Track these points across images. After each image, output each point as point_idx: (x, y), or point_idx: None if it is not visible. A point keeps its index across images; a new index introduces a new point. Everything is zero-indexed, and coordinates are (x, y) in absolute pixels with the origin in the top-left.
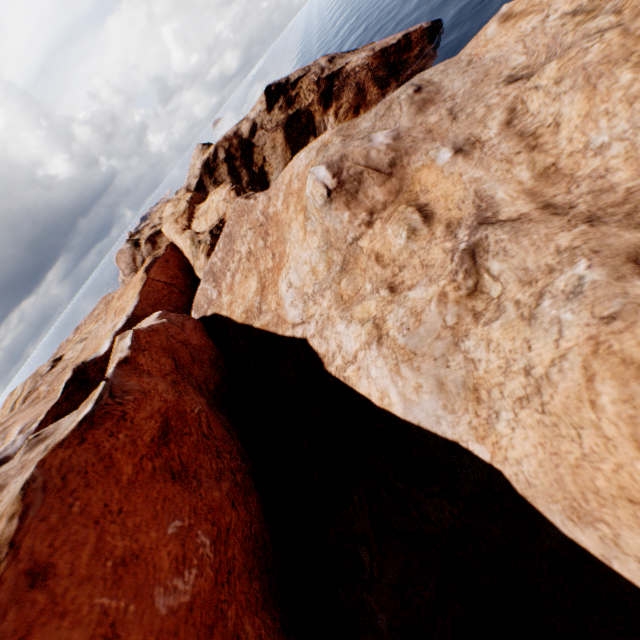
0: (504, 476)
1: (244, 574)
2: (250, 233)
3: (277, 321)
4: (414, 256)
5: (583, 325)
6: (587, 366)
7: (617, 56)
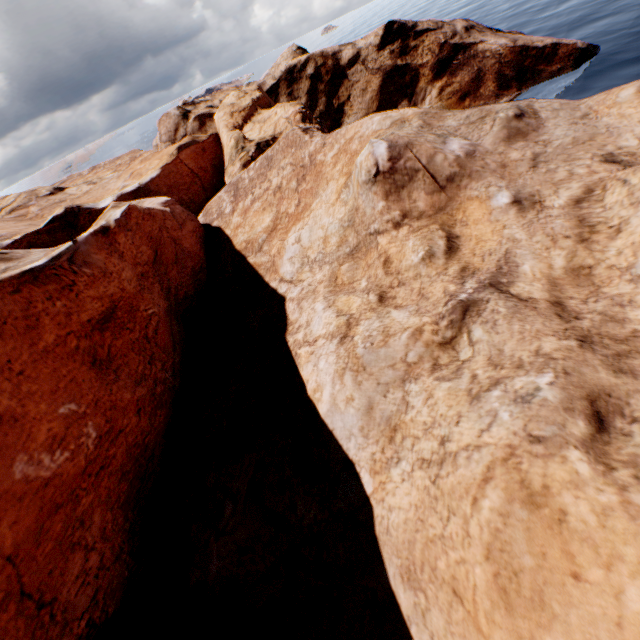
0: (373, 513)
1: (117, 474)
2: (289, 168)
3: (270, 267)
4: (418, 279)
5: (511, 431)
6: (491, 468)
7: None
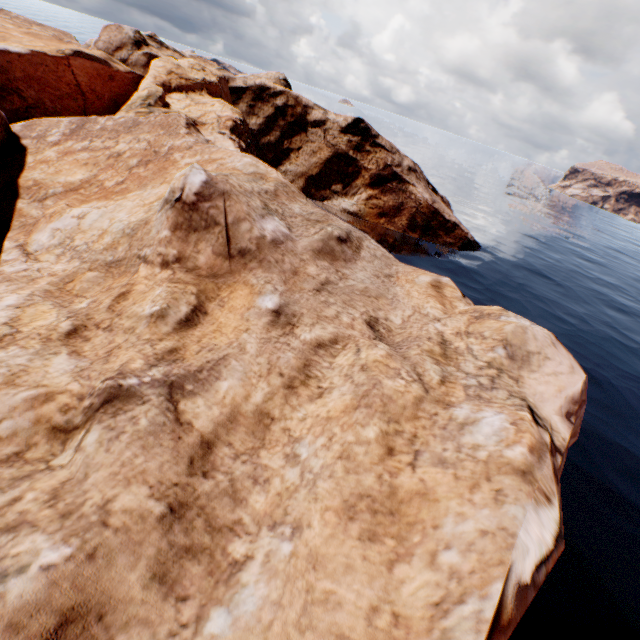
0: None
1: None
2: (144, 145)
3: (29, 224)
4: (128, 334)
5: None
6: None
7: (393, 409)
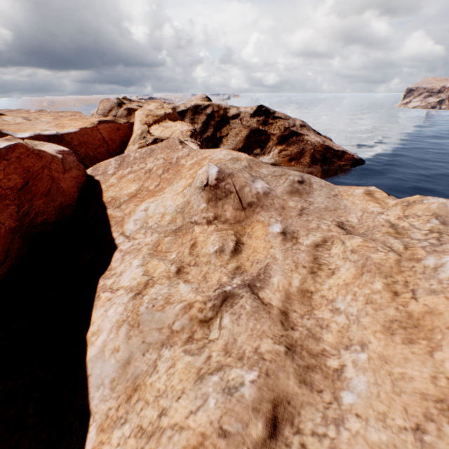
0: None
1: None
2: (162, 161)
3: (119, 221)
4: (208, 265)
5: (210, 420)
6: None
7: (385, 270)
